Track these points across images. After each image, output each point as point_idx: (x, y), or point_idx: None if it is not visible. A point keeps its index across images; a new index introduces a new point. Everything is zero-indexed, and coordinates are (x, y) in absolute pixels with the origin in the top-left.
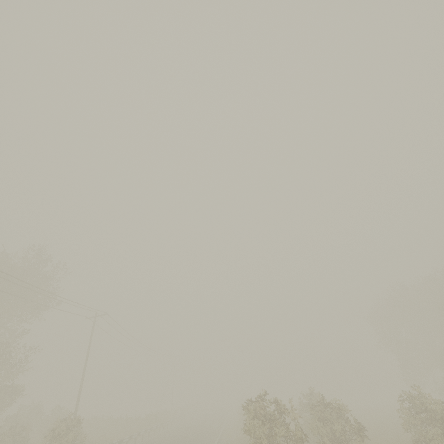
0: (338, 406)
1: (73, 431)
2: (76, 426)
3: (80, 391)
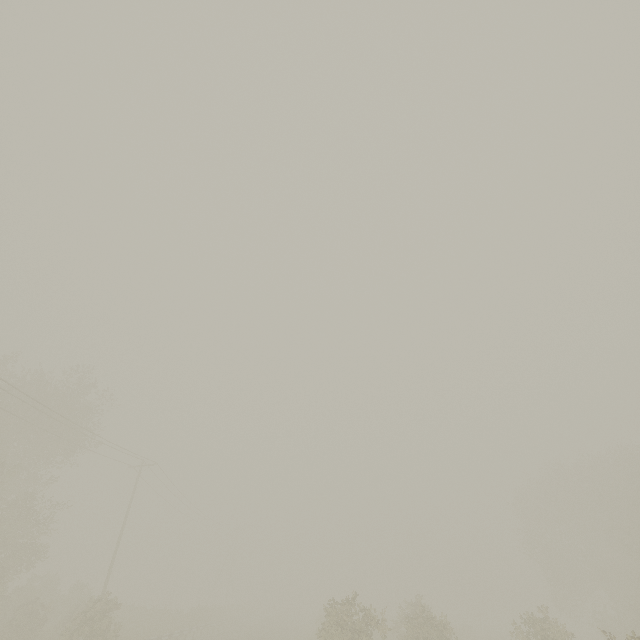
0: (436, 622)
1: (107, 616)
2: (110, 610)
3: (111, 565)
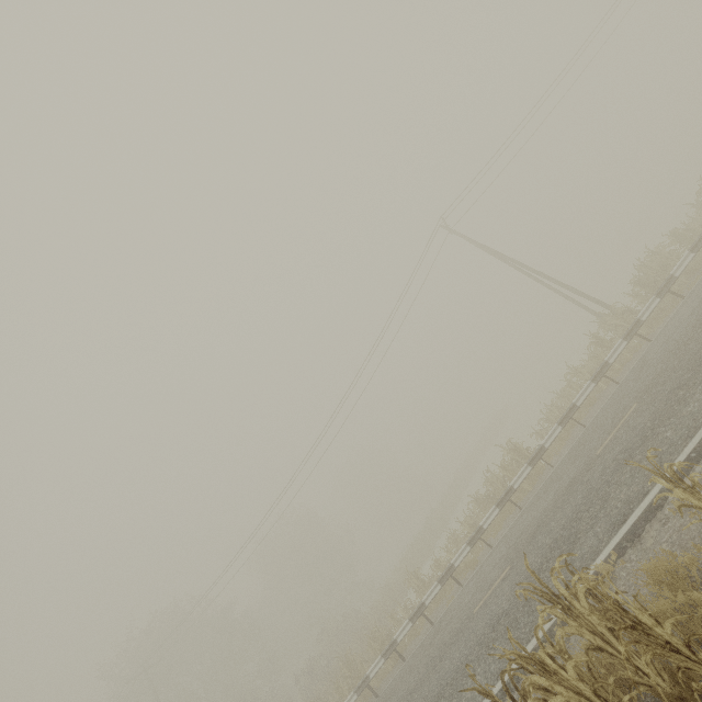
0: None
1: None
2: None
3: None
